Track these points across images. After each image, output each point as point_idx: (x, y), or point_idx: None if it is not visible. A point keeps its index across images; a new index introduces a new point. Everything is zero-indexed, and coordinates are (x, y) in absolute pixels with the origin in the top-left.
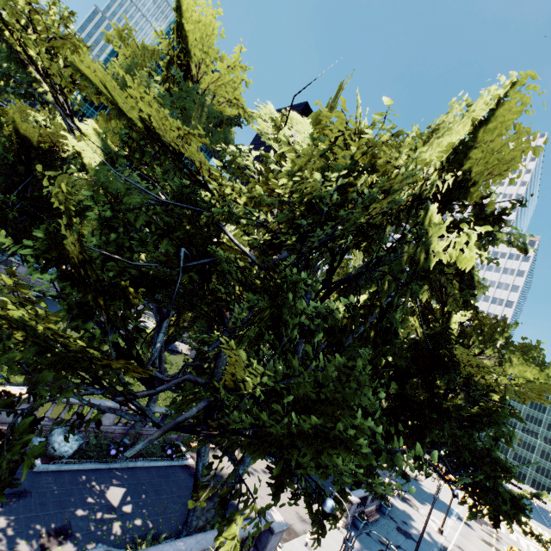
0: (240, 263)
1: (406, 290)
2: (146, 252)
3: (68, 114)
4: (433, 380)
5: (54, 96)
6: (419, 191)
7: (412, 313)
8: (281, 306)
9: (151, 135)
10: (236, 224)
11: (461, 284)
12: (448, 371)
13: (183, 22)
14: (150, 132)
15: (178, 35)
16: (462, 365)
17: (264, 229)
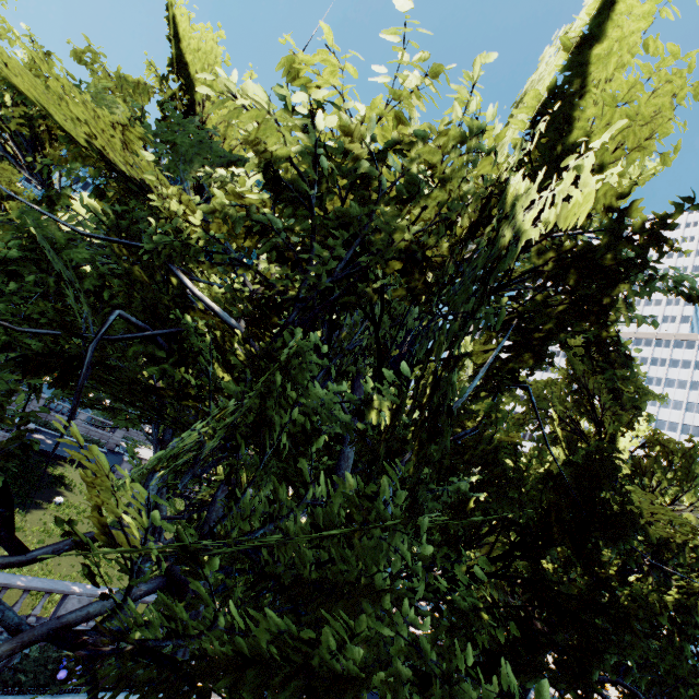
0: (215, 332)
1: (513, 378)
2: (28, 304)
3: (24, 164)
4: (585, 543)
5: (2, 140)
6: (492, 181)
7: (553, 440)
8: (268, 396)
9: (110, 169)
10: (197, 264)
11: (606, 362)
12: (612, 525)
13: (182, 50)
14: (106, 162)
15: (177, 67)
16: (644, 520)
17: (245, 271)
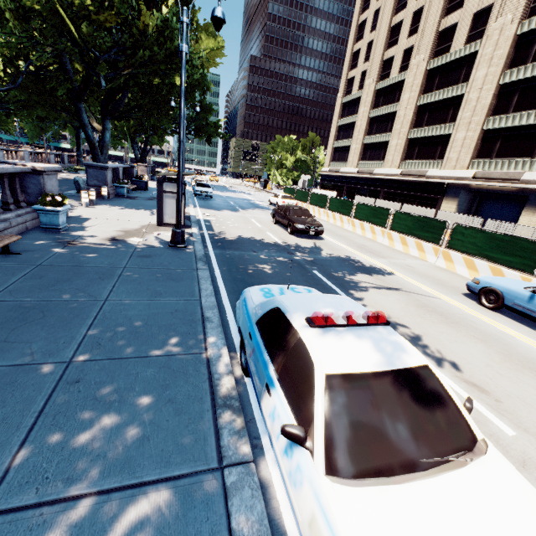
0: None
1: None
2: None
3: None
4: None
5: None
6: None
7: None
8: None
9: None
10: None
11: None
12: None
13: None
14: None
15: None
16: None
17: None
